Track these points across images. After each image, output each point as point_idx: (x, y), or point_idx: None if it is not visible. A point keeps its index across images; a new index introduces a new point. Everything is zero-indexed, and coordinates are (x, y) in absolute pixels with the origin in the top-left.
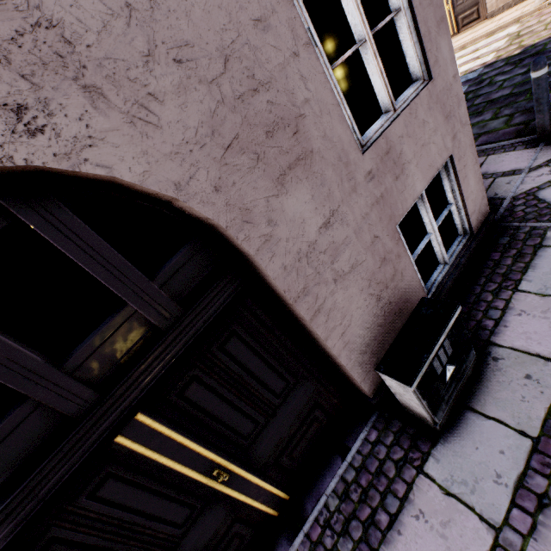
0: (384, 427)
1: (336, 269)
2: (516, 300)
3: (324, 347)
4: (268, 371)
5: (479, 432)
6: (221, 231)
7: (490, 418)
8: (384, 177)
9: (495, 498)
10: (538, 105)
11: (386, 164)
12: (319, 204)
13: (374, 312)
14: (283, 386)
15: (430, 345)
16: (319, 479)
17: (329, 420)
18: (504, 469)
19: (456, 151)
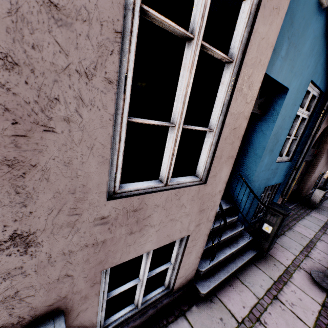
0: (301, 204)
1: (318, 169)
2: (324, 202)
3: (307, 180)
4: (301, 175)
5: (322, 210)
6: (322, 151)
7: (324, 210)
8: (325, 164)
9: (327, 216)
10: (326, 180)
11: (326, 163)
12: (325, 159)
13: (312, 183)
14: (299, 181)
15: (326, 189)
16: (289, 204)
17: (291, 197)
18: (327, 214)
19: (325, 172)
